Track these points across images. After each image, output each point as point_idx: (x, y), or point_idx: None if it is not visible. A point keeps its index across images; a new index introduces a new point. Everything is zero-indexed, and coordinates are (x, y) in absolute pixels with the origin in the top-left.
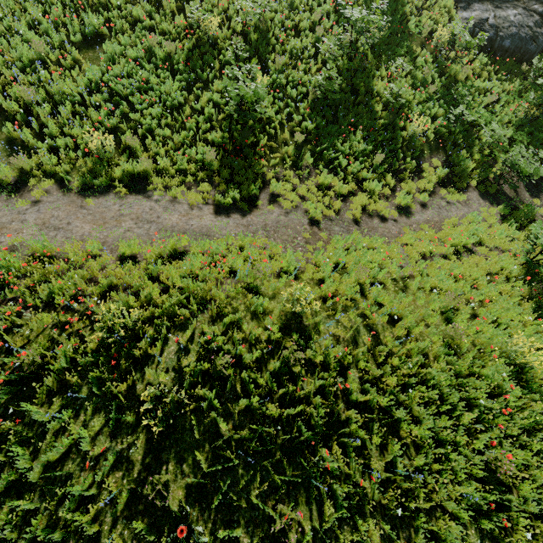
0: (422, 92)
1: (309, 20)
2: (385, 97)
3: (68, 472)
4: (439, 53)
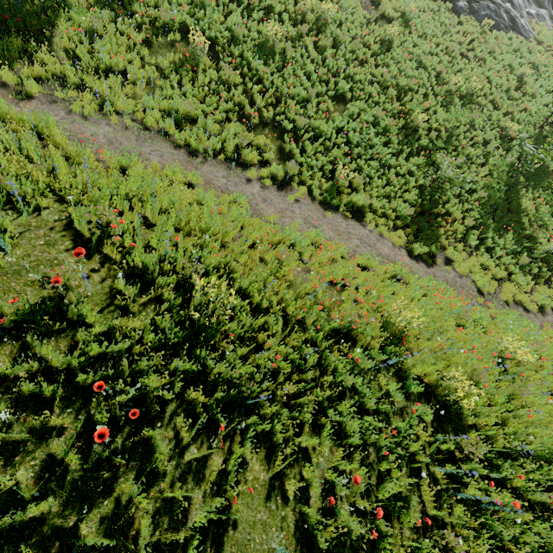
0: None
1: (482, 137)
2: (530, 215)
3: (385, 411)
4: None
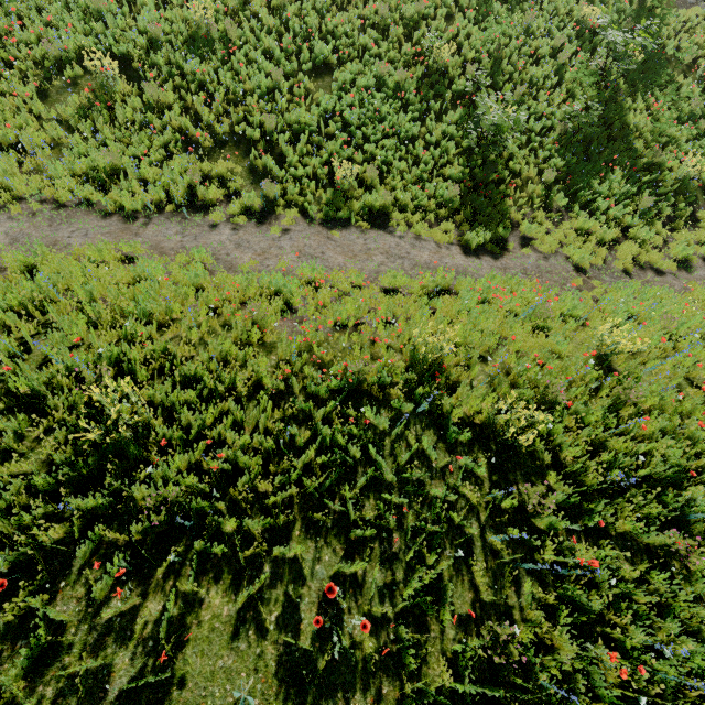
0: (690, 127)
1: (548, 46)
2: (645, 133)
3: (418, 478)
4: (704, 84)
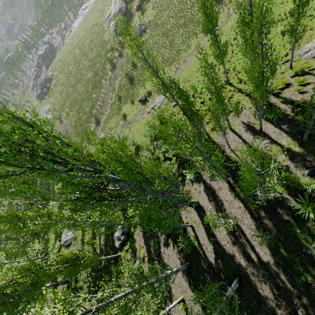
0: None
1: None
2: None
3: None
4: None
